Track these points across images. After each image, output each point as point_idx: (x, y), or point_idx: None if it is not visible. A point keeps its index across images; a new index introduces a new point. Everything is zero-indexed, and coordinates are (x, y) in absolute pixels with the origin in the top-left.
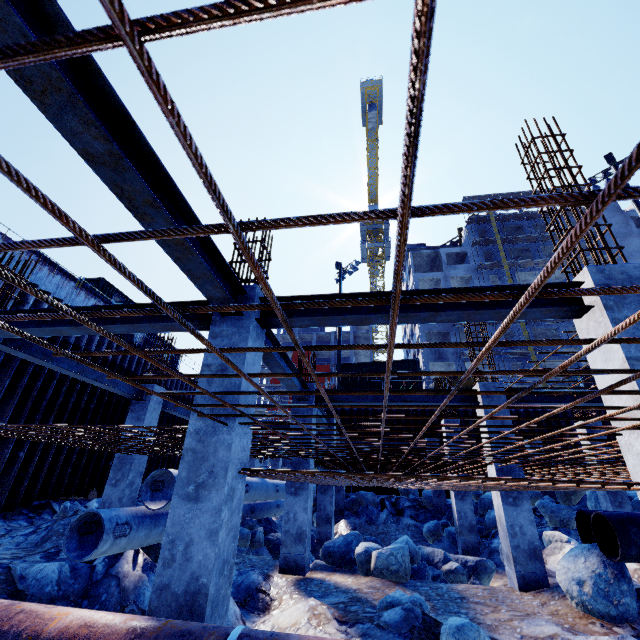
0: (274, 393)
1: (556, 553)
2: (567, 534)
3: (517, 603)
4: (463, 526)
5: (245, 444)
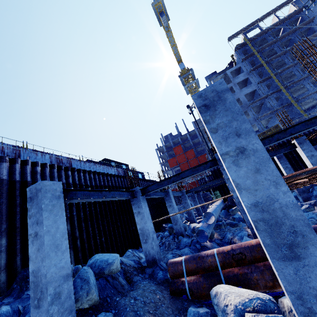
0: None
1: None
2: None
3: None
4: (300, 192)
5: None
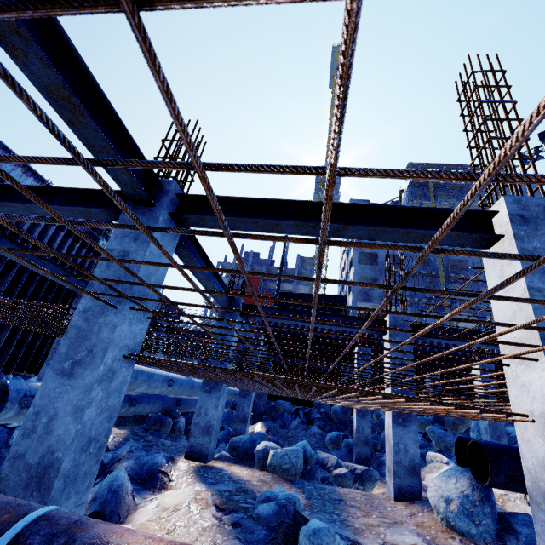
0: (128, 261)
1: (434, 472)
2: (448, 457)
3: (389, 511)
4: (359, 439)
5: (137, 331)
